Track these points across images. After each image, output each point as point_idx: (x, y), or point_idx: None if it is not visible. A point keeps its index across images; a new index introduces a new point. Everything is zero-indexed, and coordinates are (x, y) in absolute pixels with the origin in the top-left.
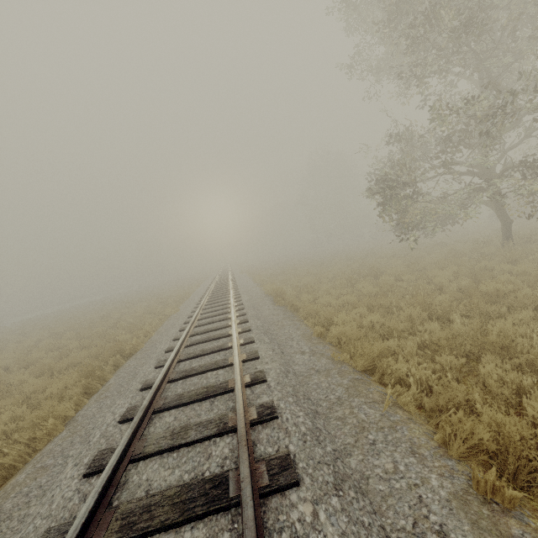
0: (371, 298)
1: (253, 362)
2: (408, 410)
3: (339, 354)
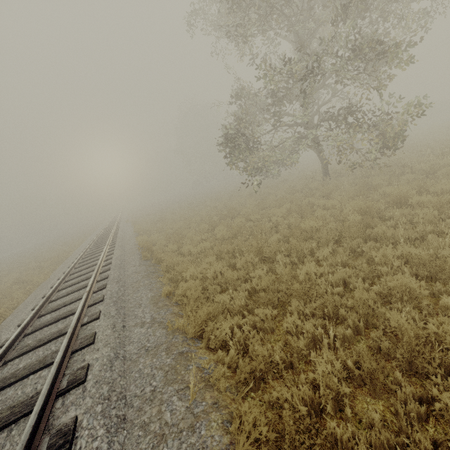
0: (224, 241)
1: (84, 351)
2: (219, 387)
3: (176, 319)
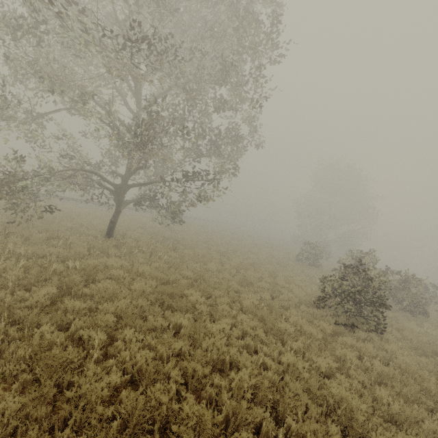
0: None
1: None
2: None
3: None
